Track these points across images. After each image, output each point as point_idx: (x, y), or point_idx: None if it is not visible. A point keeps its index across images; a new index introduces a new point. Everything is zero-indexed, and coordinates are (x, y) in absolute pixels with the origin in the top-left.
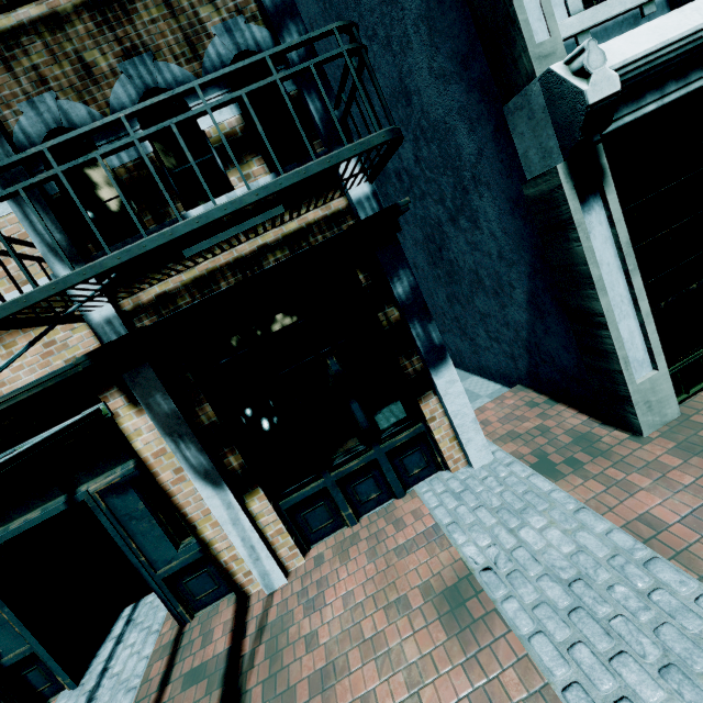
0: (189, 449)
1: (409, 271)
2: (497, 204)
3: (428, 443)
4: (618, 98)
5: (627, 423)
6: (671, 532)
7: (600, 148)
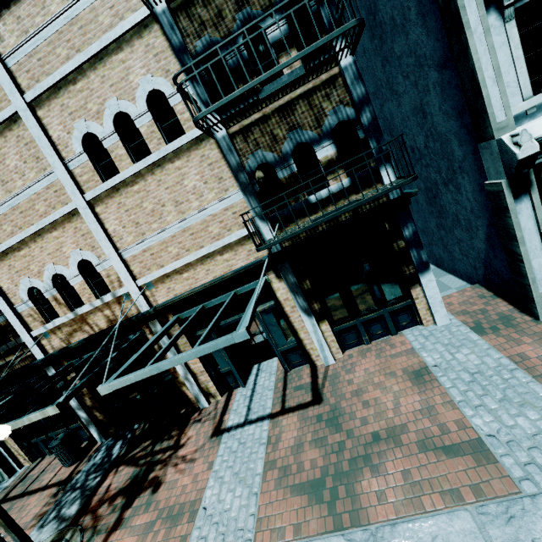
0: (300, 299)
1: (413, 224)
2: (471, 185)
3: (413, 310)
4: (538, 154)
5: (532, 312)
6: (531, 361)
7: (530, 171)
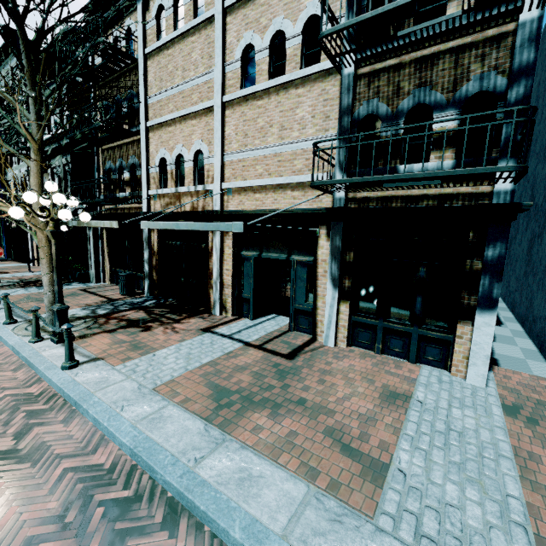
0: (334, 265)
1: (504, 246)
2: None
3: (449, 349)
4: None
5: None
6: (540, 467)
7: None
